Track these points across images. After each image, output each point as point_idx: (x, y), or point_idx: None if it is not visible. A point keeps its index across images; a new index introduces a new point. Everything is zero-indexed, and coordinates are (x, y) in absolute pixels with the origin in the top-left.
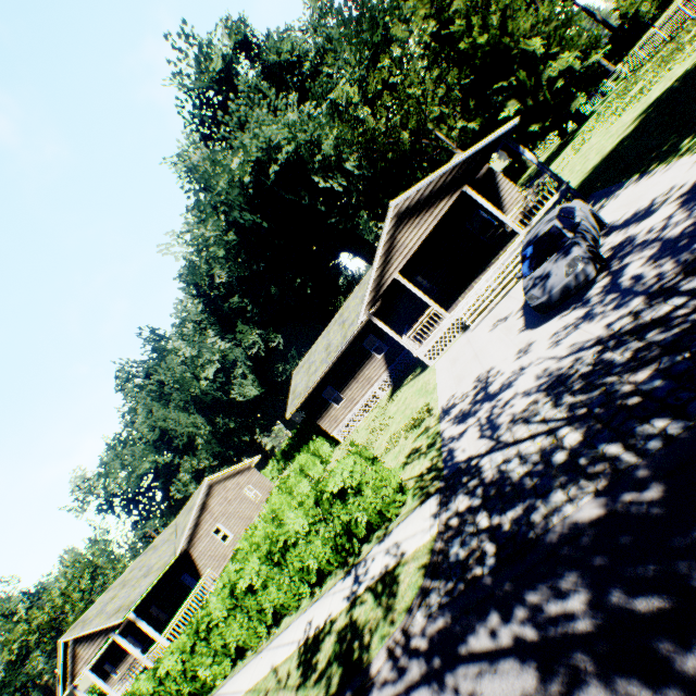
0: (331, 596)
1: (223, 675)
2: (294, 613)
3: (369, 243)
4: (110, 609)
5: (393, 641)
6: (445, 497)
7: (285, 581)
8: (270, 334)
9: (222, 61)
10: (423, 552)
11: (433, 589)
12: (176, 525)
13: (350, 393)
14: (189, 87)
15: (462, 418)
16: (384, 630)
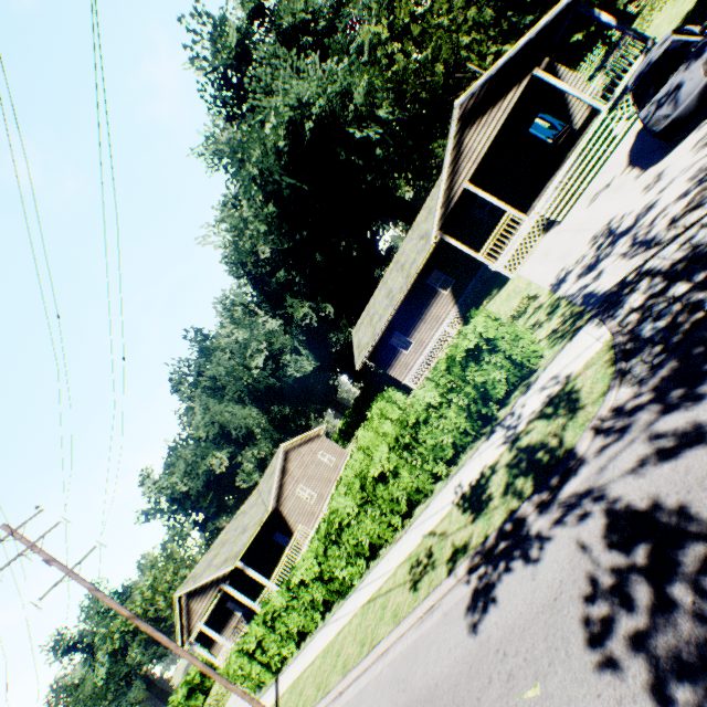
0: (477, 457)
1: (358, 576)
2: (428, 499)
3: (406, 201)
4: (217, 562)
5: (597, 419)
6: (605, 314)
7: (418, 463)
8: (319, 305)
9: (237, 35)
10: (600, 356)
11: (632, 366)
12: (259, 493)
13: (418, 336)
14: (209, 67)
15: (589, 269)
16: (578, 423)
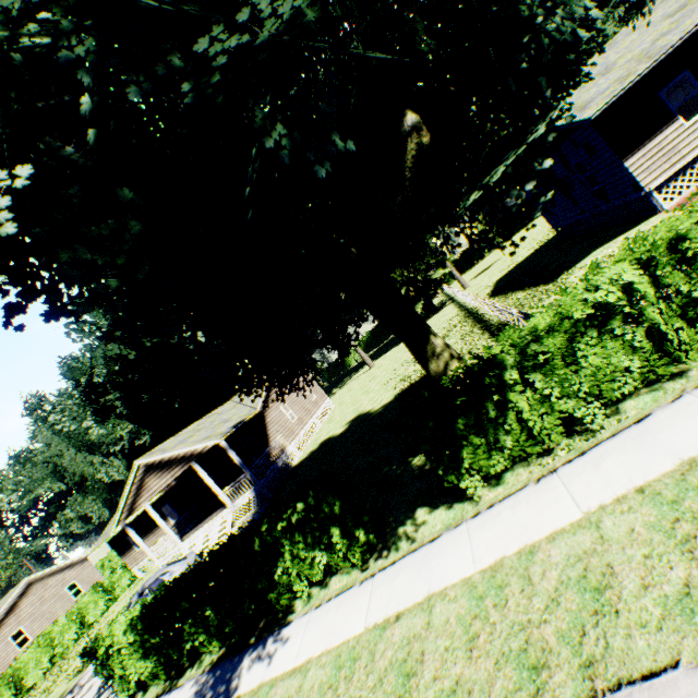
0: None
1: None
2: None
3: None
4: None
5: None
6: None
7: None
8: (140, 430)
9: None
10: None
11: None
12: None
13: (149, 542)
14: None
15: None
16: None
